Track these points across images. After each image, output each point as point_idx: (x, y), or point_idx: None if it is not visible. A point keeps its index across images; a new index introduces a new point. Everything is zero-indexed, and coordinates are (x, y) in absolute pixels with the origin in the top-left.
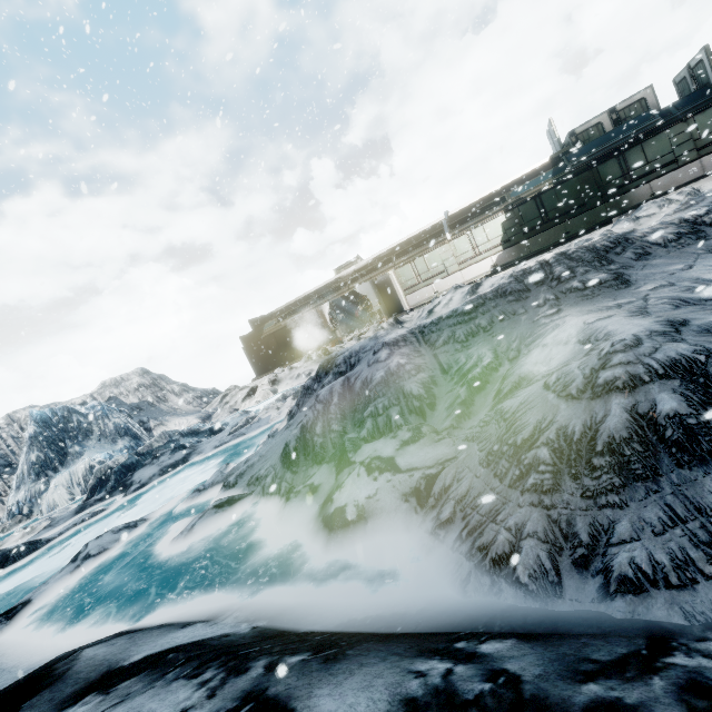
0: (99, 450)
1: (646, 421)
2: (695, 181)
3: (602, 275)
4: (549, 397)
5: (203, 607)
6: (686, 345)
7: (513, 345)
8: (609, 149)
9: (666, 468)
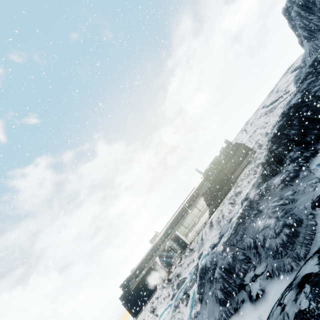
0: None
1: (287, 235)
2: (243, 171)
3: (255, 211)
4: (272, 240)
5: None
6: (281, 221)
7: (253, 234)
8: (218, 172)
9: (295, 240)
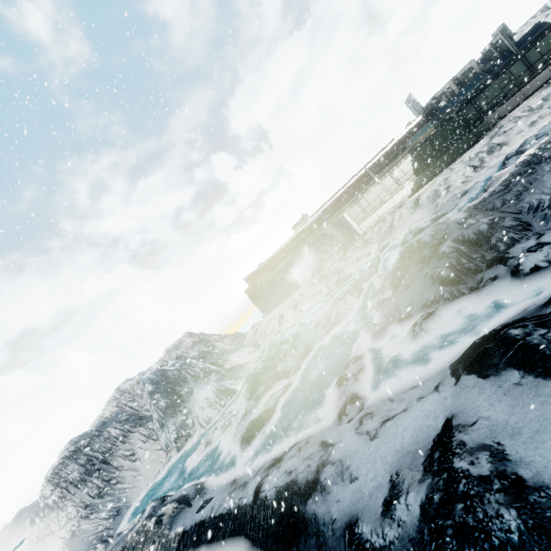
0: (201, 386)
1: None
2: (522, 103)
3: None
4: None
5: (505, 319)
6: None
7: None
8: (465, 100)
9: None
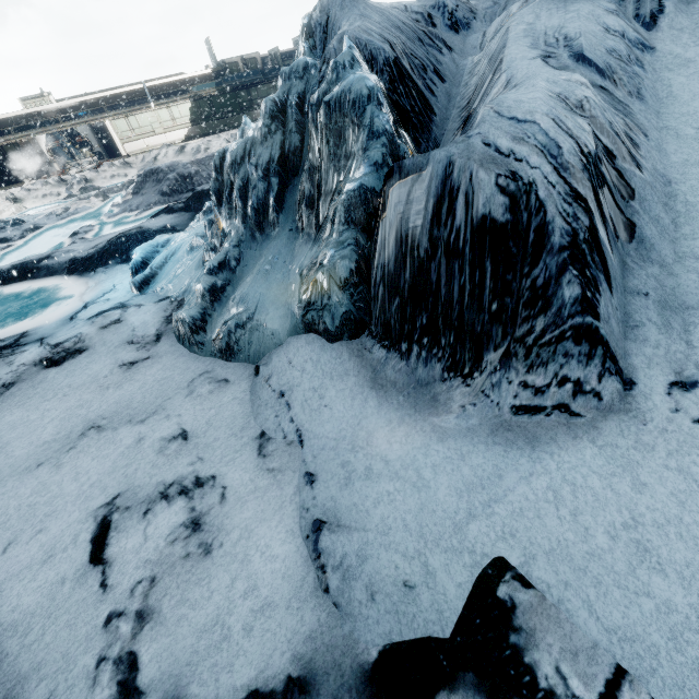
0: None
1: None
2: None
3: None
4: None
5: None
6: None
7: None
8: (243, 84)
9: None
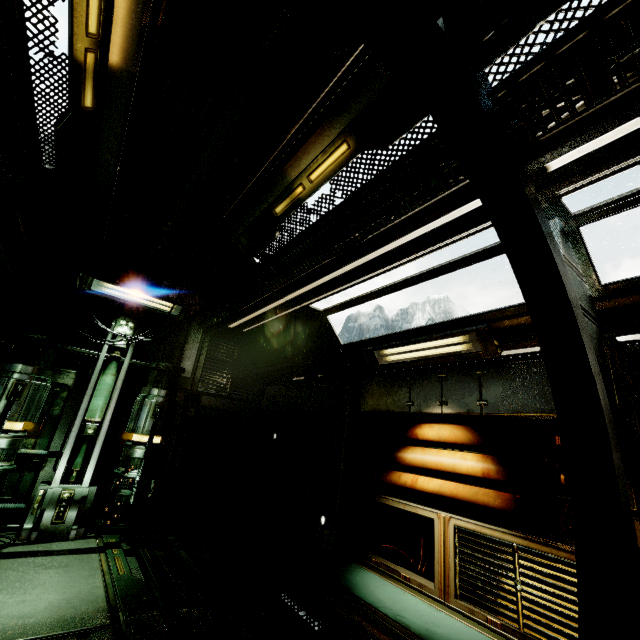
0: None
1: None
2: None
3: None
4: None
5: None
6: None
7: None
8: None
9: None
